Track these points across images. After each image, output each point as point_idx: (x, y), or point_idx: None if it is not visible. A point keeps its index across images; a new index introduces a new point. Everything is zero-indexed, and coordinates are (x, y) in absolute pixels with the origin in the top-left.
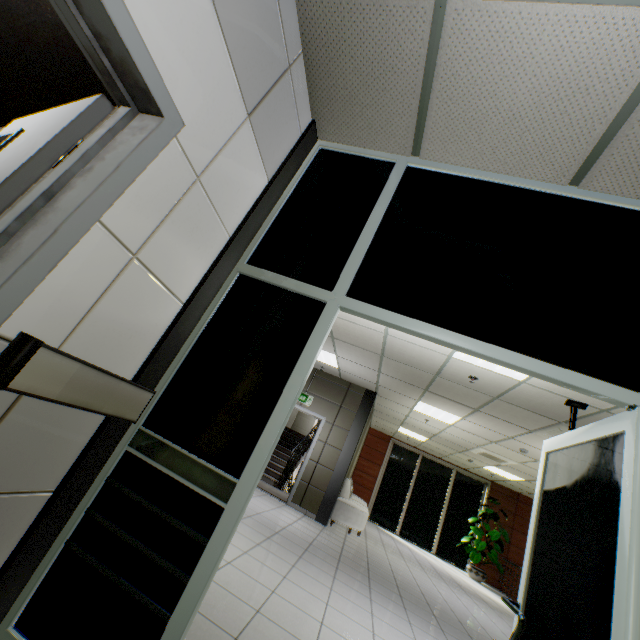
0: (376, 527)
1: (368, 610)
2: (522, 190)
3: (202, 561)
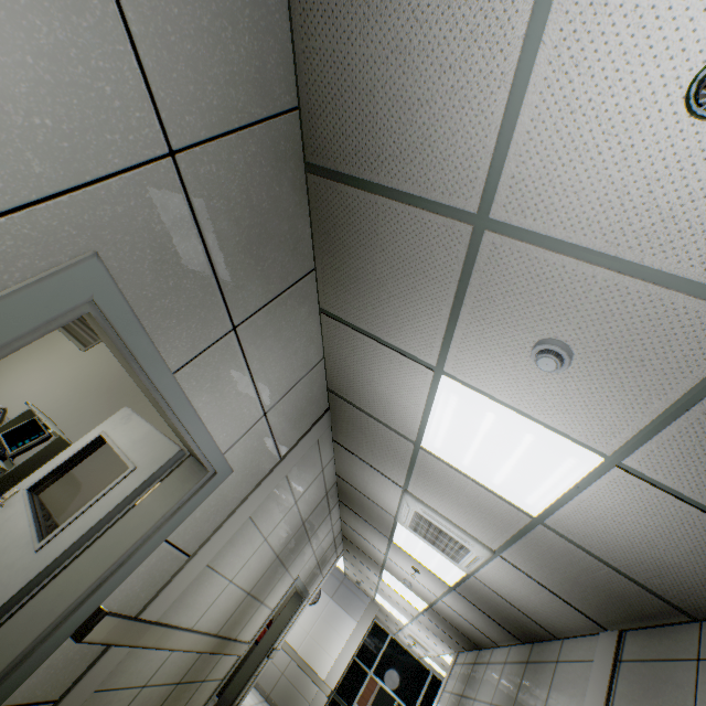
0: None
1: None
2: (411, 653)
3: None
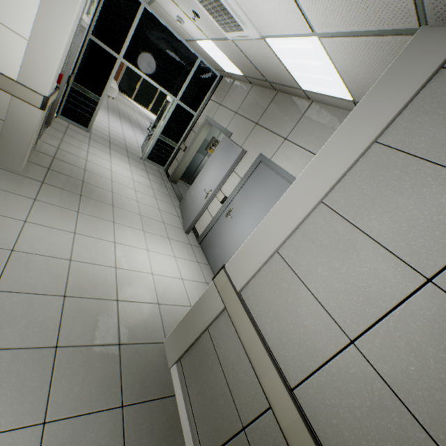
0: (121, 95)
1: (121, 124)
2: (174, 36)
3: (96, 110)
